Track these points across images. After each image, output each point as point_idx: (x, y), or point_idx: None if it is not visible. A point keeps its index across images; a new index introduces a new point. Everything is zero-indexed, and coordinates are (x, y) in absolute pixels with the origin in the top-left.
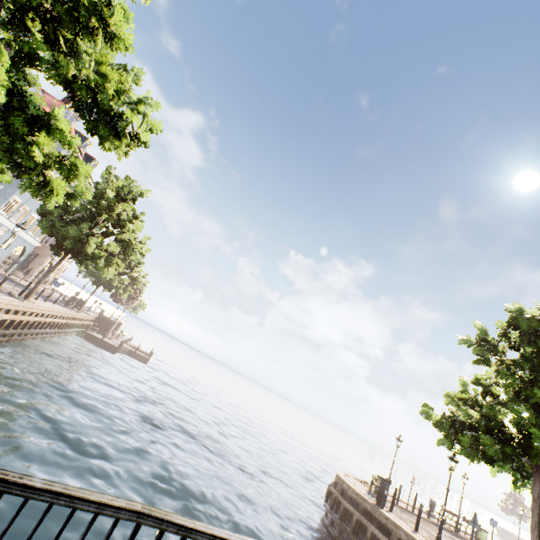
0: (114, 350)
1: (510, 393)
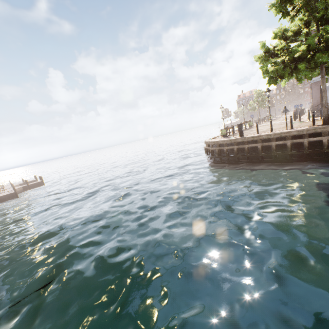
0: (14, 195)
1: (296, 30)
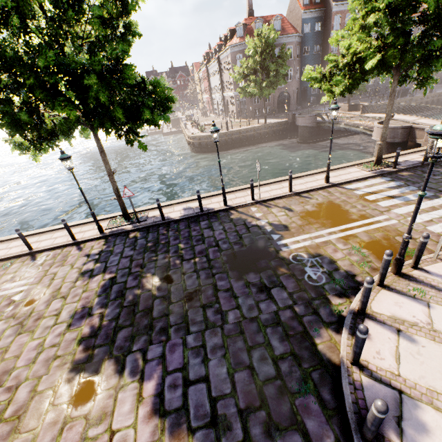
0: None
1: (252, 67)
